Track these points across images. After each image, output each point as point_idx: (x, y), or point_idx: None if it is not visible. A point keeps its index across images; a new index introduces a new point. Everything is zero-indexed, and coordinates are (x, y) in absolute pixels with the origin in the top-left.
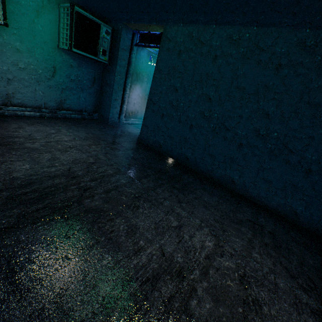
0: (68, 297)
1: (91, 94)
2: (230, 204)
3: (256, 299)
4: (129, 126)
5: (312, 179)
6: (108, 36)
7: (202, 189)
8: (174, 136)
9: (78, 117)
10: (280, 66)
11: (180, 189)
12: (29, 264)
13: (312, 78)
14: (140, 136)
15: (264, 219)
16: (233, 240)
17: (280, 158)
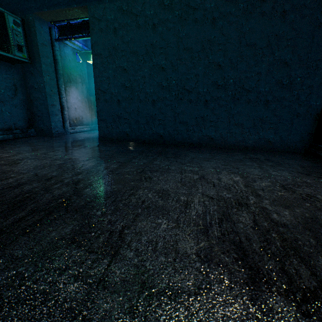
0: (155, 276)
1: (17, 106)
2: (222, 154)
3: (307, 194)
4: (78, 134)
5: (271, 108)
6: (19, 29)
7: (192, 152)
8: (139, 119)
9: (9, 138)
10: (215, 19)
11: (174, 157)
12: (61, 274)
13: (242, 23)
14: (99, 133)
15: (253, 154)
16: (249, 171)
17: (242, 100)
